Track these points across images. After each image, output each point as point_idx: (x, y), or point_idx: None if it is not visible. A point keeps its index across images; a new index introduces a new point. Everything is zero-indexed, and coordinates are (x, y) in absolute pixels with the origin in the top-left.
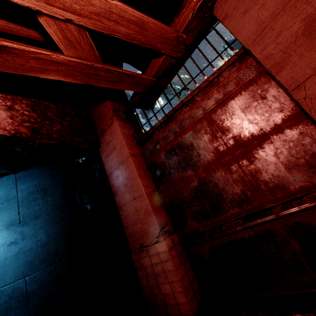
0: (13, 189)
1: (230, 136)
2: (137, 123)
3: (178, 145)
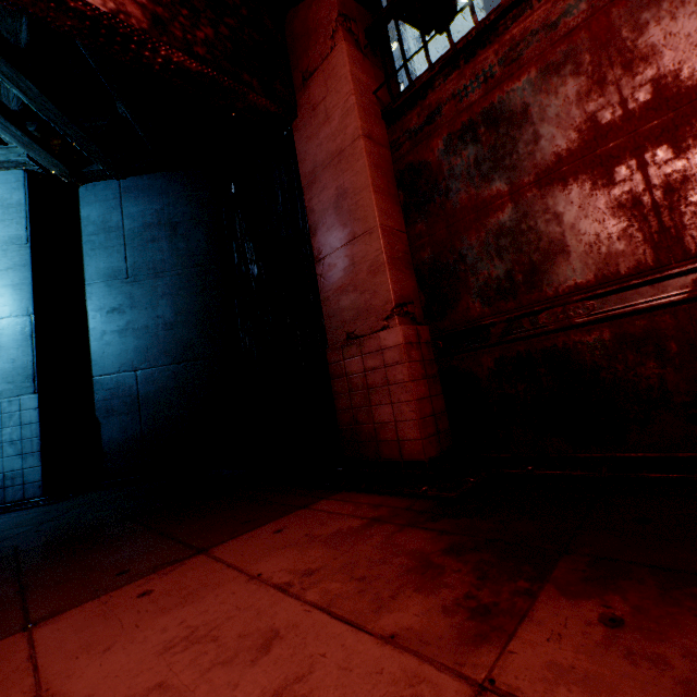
0: (115, 210)
1: (646, 77)
2: (393, 71)
3: (489, 114)
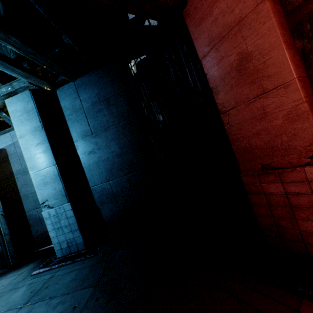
0: (76, 99)
1: None
2: None
3: None
